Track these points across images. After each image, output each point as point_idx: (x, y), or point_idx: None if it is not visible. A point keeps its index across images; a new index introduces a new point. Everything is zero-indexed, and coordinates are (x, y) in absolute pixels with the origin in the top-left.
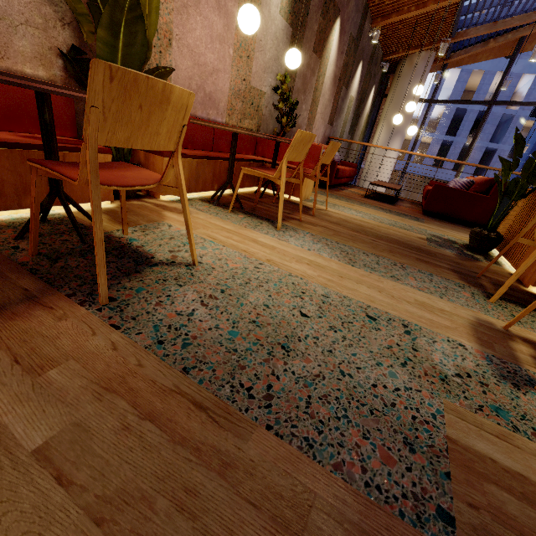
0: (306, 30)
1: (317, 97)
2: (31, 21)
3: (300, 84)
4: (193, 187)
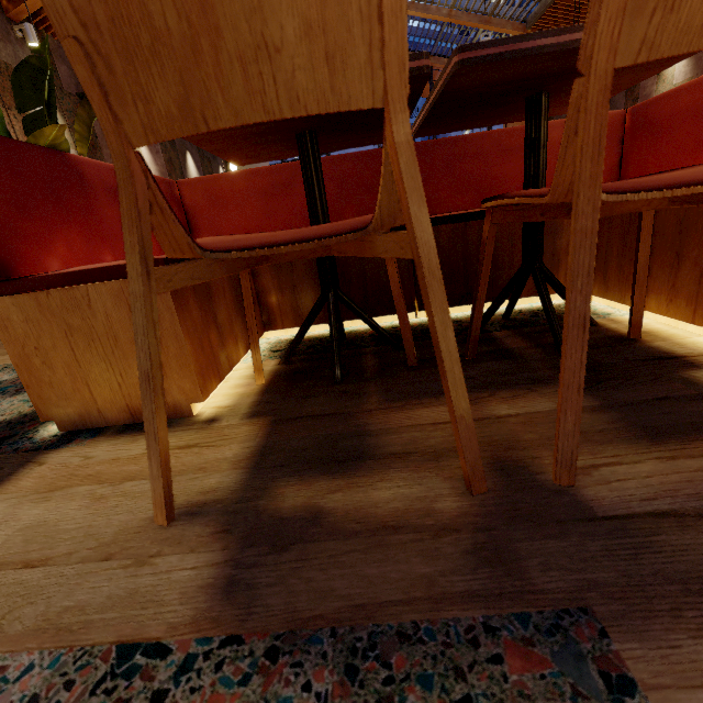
0: (103, 149)
1: None
2: None
3: None
4: None
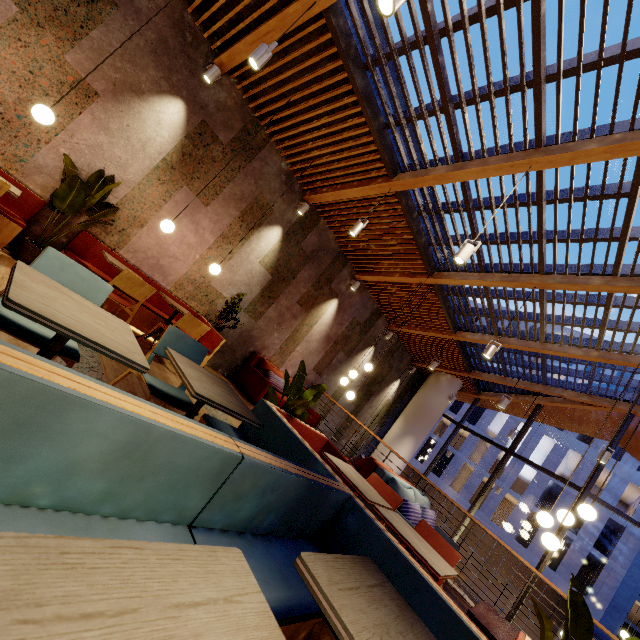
0: (291, 286)
1: (299, 338)
2: (53, 176)
3: (274, 315)
4: None
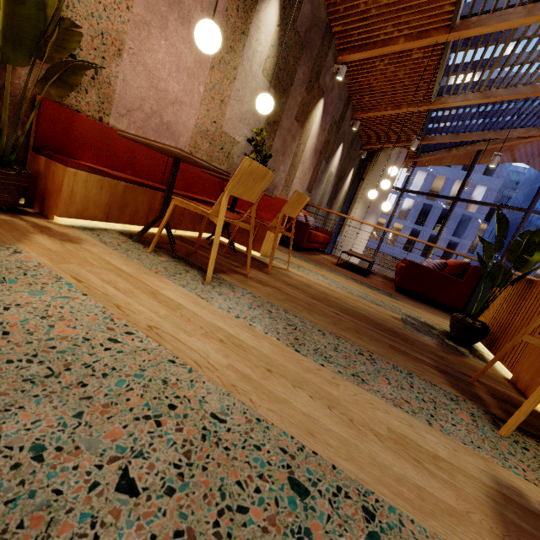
0: (290, 98)
1: (297, 163)
2: None
3: (279, 145)
4: (115, 215)
